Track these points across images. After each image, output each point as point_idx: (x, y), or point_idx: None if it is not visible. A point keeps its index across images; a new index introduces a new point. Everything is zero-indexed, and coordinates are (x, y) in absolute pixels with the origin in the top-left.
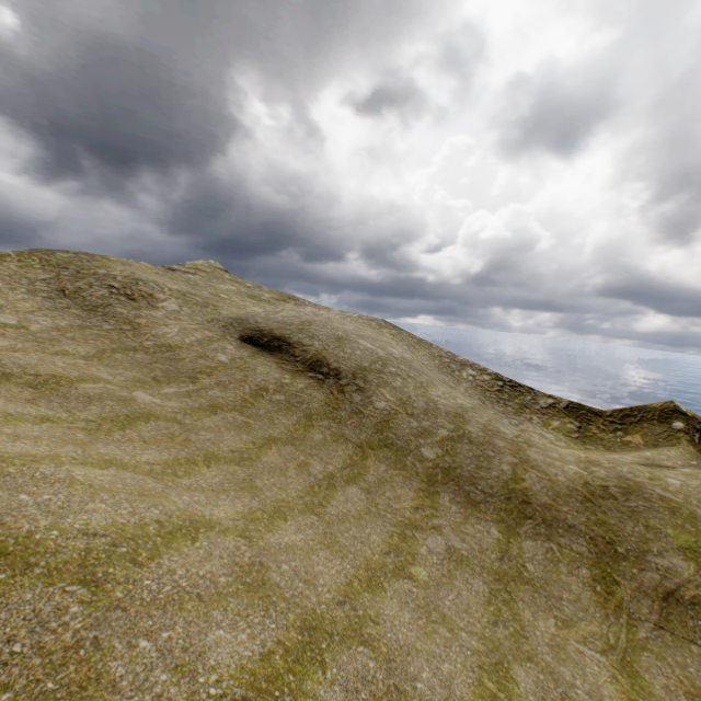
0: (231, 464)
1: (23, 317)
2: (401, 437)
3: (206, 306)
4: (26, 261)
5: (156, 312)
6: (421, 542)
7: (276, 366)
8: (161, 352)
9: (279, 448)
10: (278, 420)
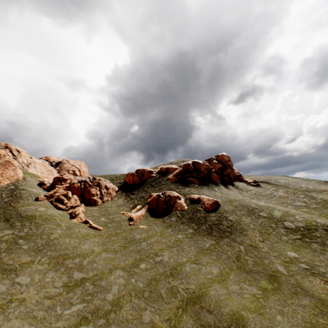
0: None
1: None
2: (295, 188)
3: None
4: None
5: None
6: None
7: (267, 184)
8: None
9: None
10: None
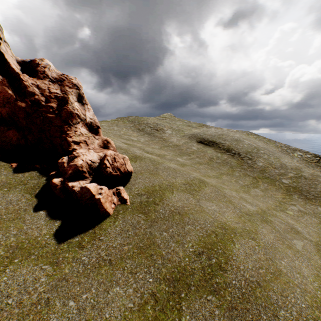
0: (215, 179)
1: (137, 138)
2: (271, 176)
3: (179, 131)
4: (123, 121)
5: (166, 134)
6: (287, 207)
7: (213, 151)
8: (175, 147)
9: (226, 176)
10: (221, 168)
